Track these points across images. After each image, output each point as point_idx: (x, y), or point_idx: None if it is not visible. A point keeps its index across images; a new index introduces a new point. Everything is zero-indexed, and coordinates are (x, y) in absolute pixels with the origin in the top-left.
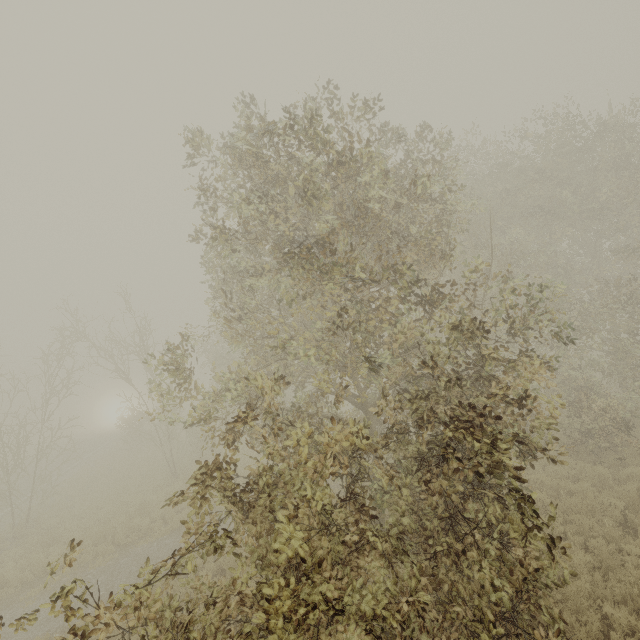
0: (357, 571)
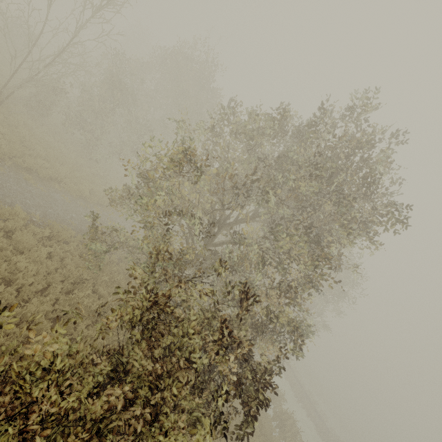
0: None
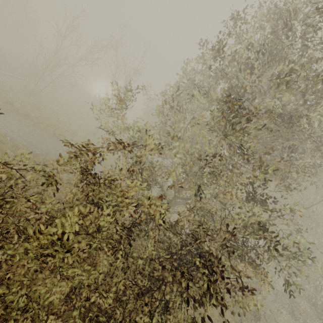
0: (98, 255)
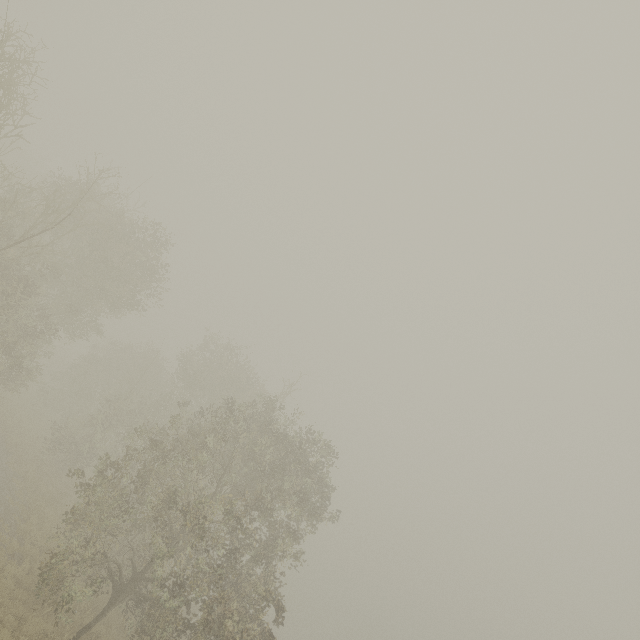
0: None
